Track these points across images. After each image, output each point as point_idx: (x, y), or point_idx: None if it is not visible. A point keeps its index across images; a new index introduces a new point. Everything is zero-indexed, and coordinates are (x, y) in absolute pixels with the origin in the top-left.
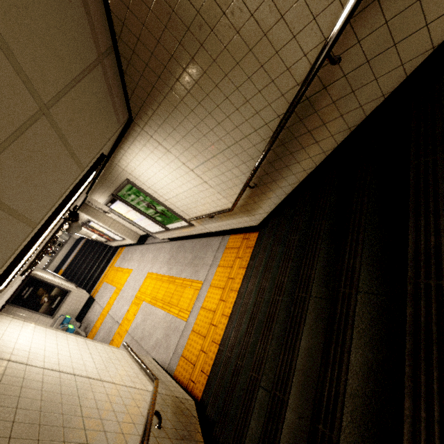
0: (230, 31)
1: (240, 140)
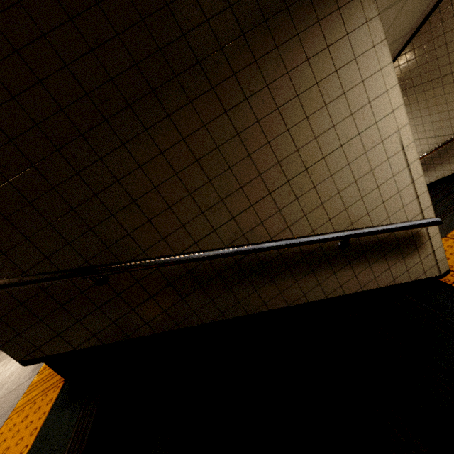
0: (452, 89)
1: (421, 139)
